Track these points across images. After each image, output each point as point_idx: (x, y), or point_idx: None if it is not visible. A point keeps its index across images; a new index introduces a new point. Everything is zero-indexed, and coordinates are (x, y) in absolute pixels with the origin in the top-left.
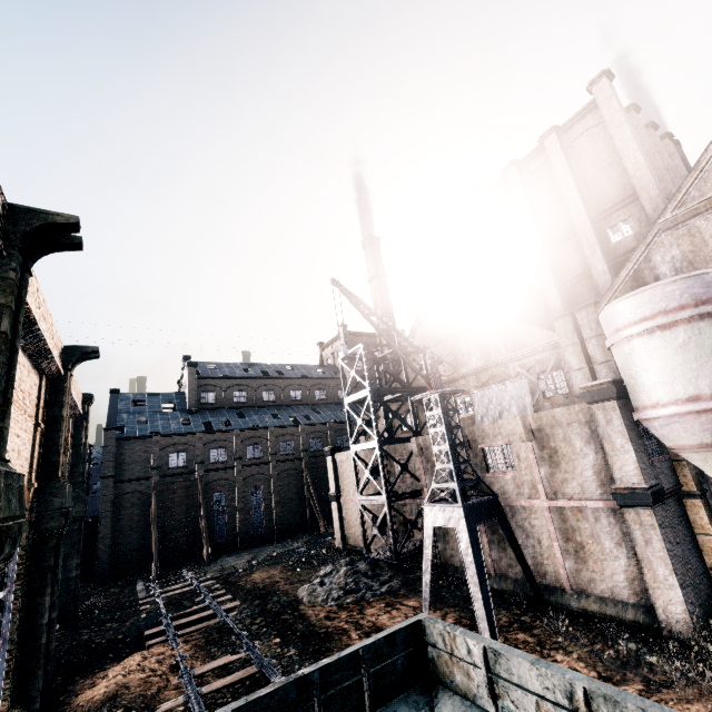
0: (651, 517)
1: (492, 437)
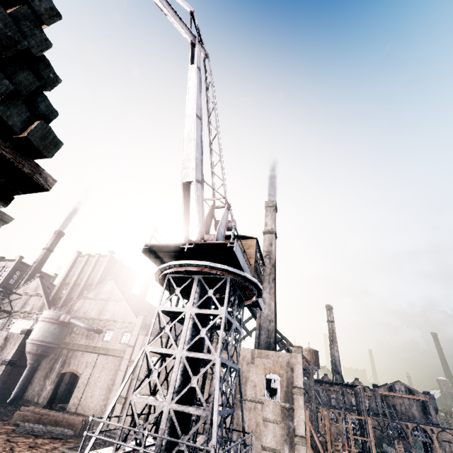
0: (4, 368)
1: None
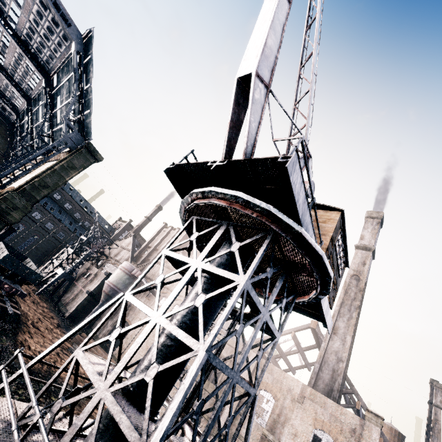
0: (86, 296)
1: (92, 270)
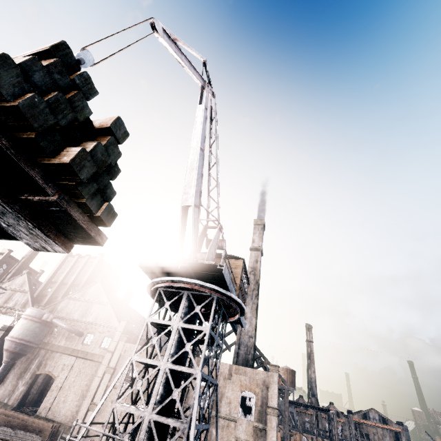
0: None
1: None
